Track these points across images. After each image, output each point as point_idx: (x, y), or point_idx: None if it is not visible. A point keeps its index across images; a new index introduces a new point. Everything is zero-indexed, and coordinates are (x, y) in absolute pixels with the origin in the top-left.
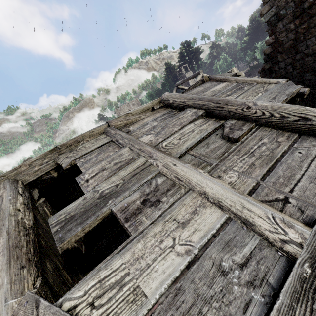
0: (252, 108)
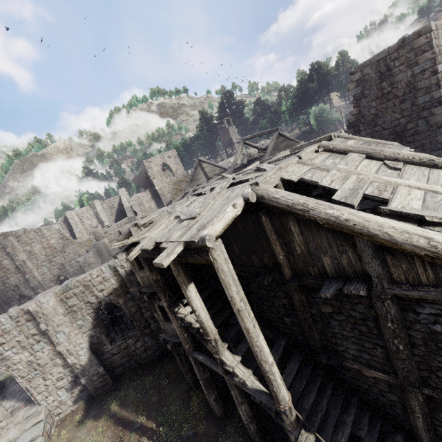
0: (401, 154)
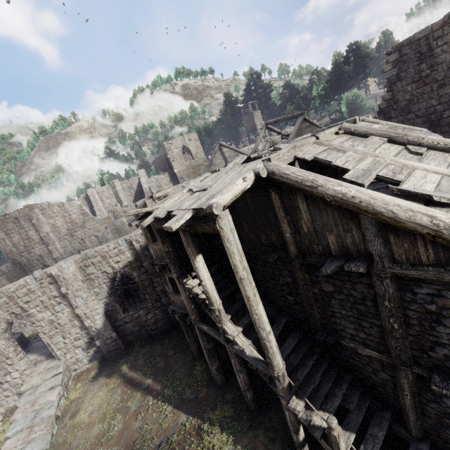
0: (425, 139)
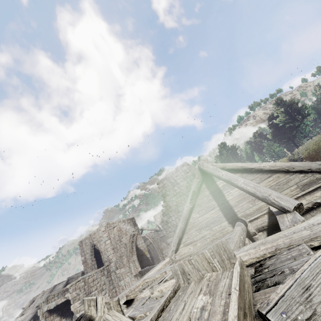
0: None
